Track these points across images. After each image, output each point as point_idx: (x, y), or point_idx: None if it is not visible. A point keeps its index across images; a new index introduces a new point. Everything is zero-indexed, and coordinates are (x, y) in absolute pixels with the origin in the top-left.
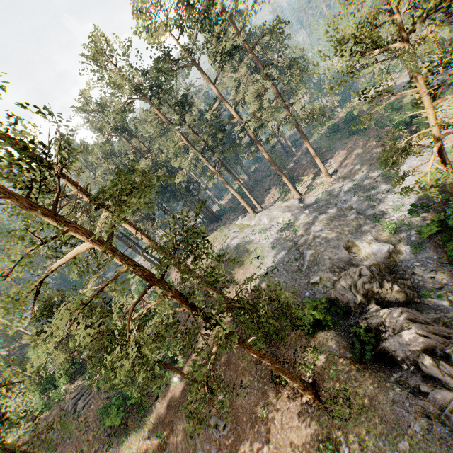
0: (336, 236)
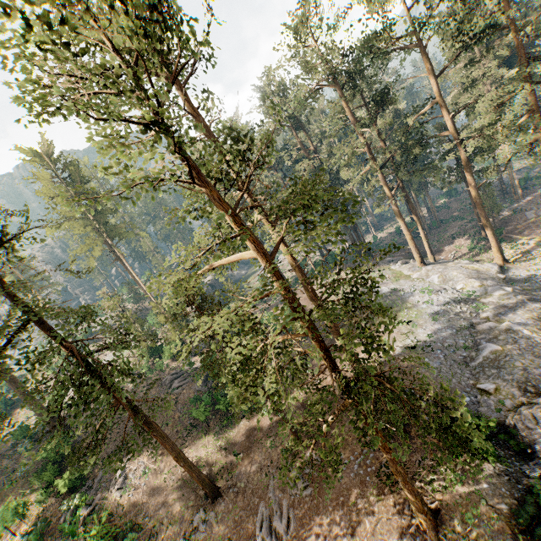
0: None
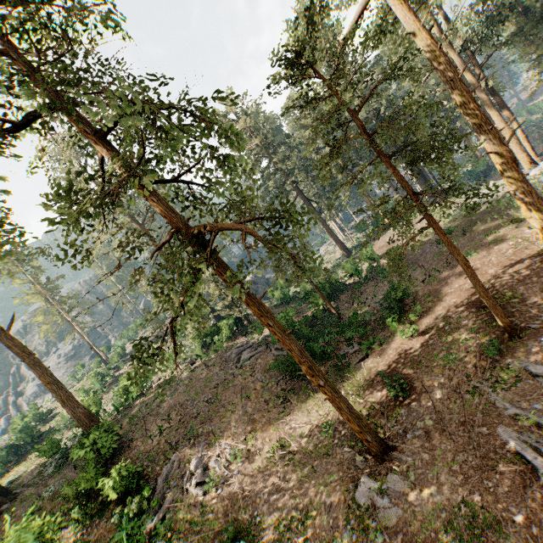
0: None
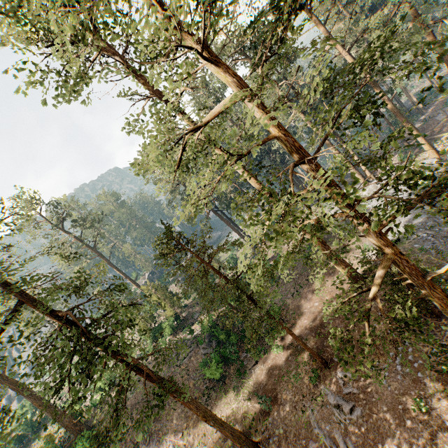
0: None
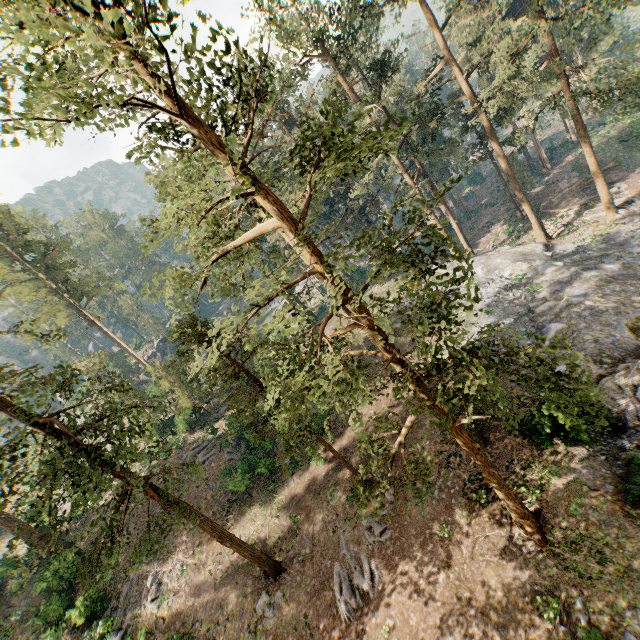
0: (614, 307)
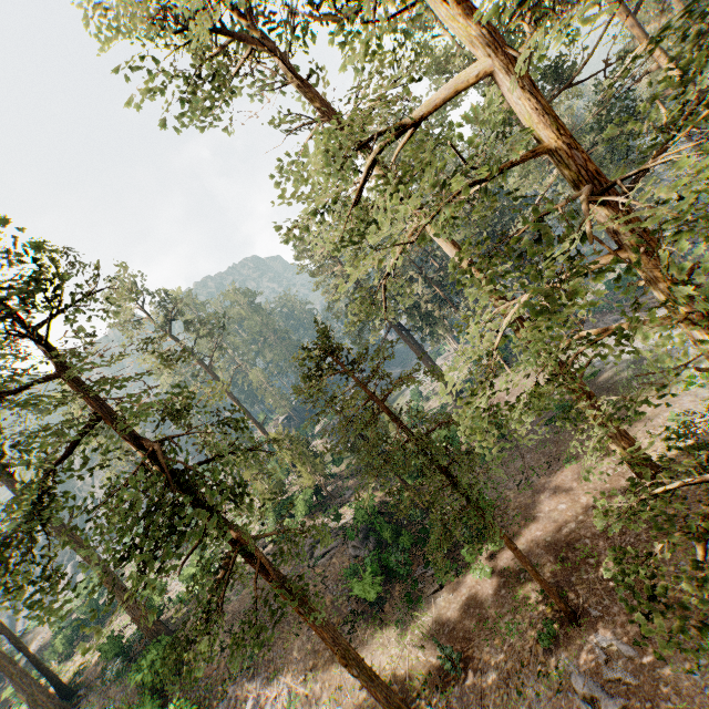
0: None
